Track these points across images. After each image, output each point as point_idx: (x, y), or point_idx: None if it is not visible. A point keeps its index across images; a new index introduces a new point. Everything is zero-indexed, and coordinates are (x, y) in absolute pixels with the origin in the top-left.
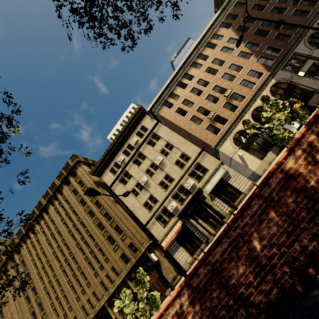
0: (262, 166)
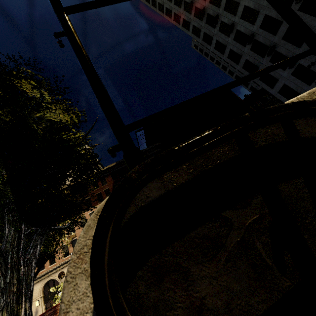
0: None
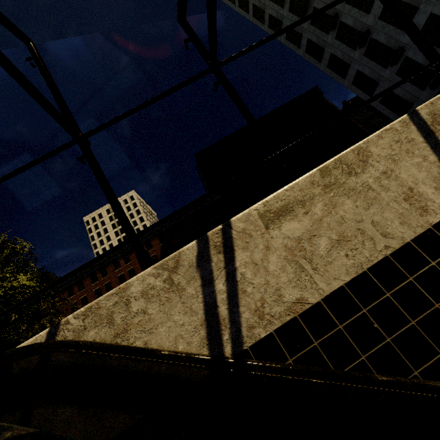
0: None
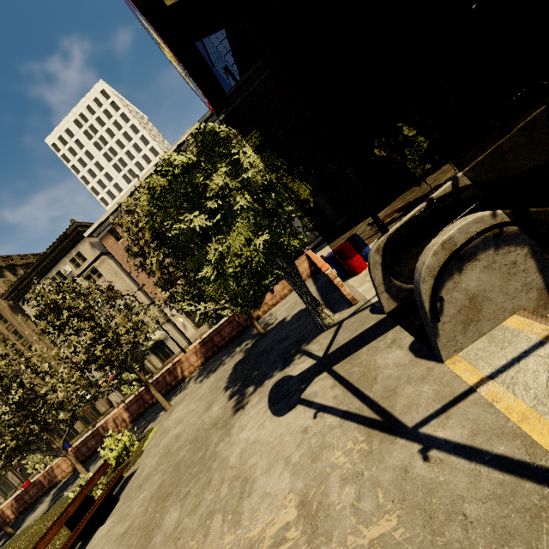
0: (196, 335)
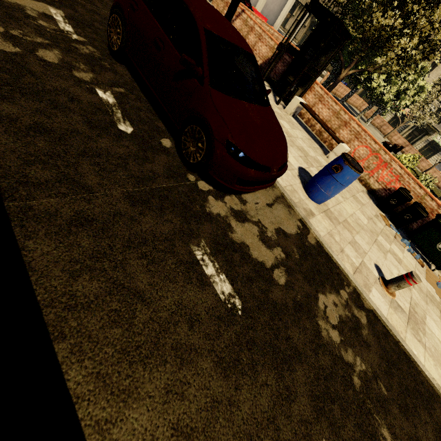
0: None
